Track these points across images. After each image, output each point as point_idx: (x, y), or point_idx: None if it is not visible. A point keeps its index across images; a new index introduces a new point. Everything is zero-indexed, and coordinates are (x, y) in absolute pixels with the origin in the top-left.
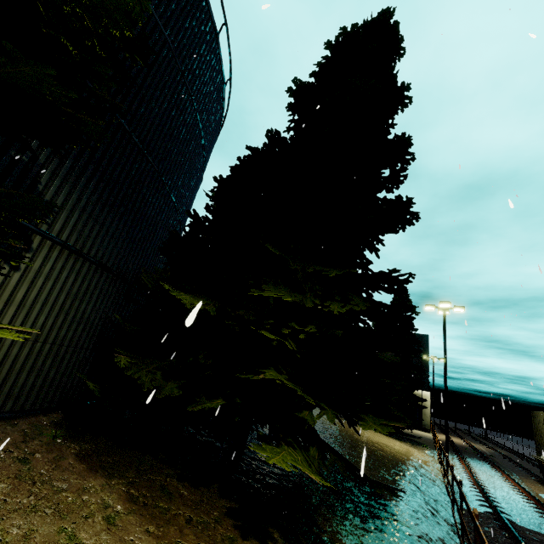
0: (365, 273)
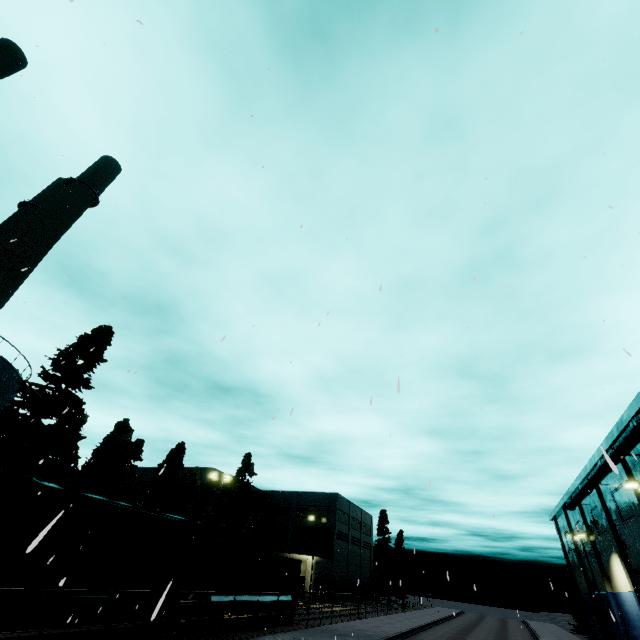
0: None
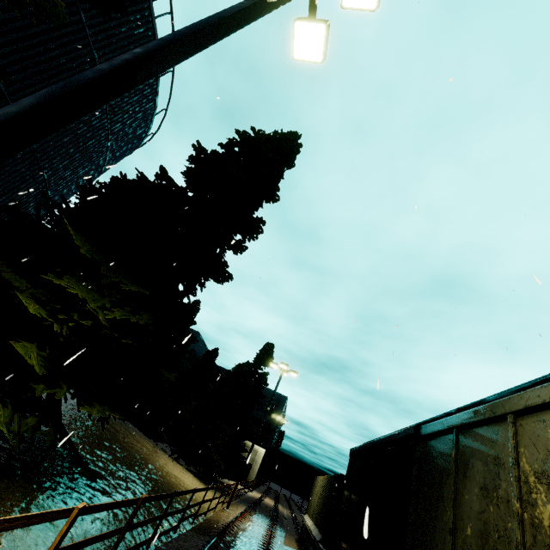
0: (181, 304)
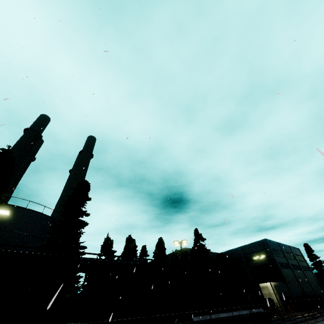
0: None
